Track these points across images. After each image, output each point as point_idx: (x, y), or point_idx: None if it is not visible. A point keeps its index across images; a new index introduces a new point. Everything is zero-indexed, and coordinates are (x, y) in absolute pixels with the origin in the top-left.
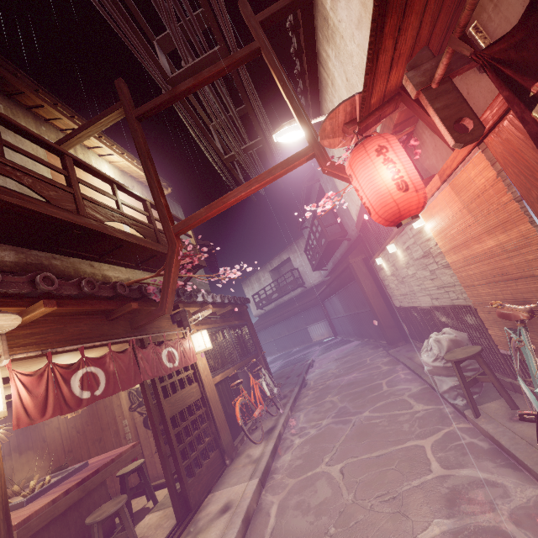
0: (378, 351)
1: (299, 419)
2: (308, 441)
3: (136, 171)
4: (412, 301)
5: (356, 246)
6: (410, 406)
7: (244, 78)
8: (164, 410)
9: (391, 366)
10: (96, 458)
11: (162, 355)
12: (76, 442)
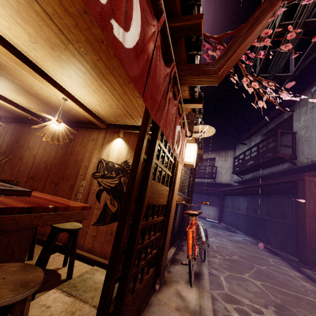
0: (277, 258)
1: (221, 280)
2: None
3: None
4: None
5: (291, 173)
6: None
7: None
8: (146, 190)
9: None
10: (43, 194)
11: (176, 127)
12: (40, 174)
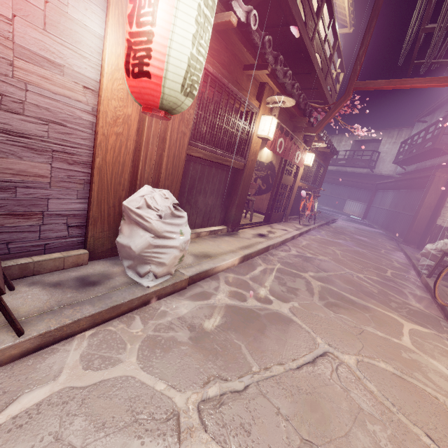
0: (391, 241)
1: (321, 232)
2: (325, 239)
3: (342, 1)
4: None
5: None
6: (392, 262)
7: None
8: (282, 178)
9: (394, 249)
10: None
11: (296, 153)
12: None
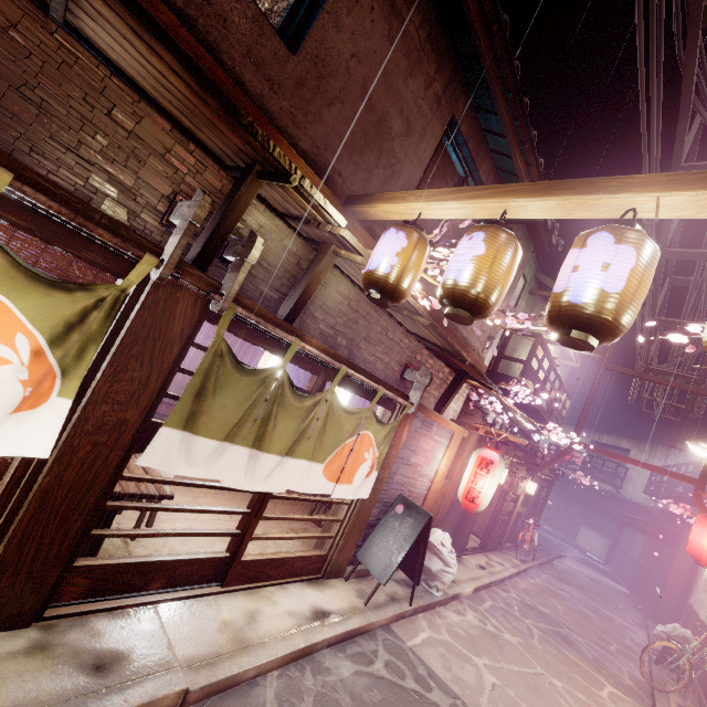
0: (637, 612)
1: (542, 574)
2: (546, 587)
3: None
4: (699, 608)
5: None
6: (624, 638)
7: (700, 395)
8: (503, 506)
9: (635, 624)
10: None
11: (519, 484)
12: None
